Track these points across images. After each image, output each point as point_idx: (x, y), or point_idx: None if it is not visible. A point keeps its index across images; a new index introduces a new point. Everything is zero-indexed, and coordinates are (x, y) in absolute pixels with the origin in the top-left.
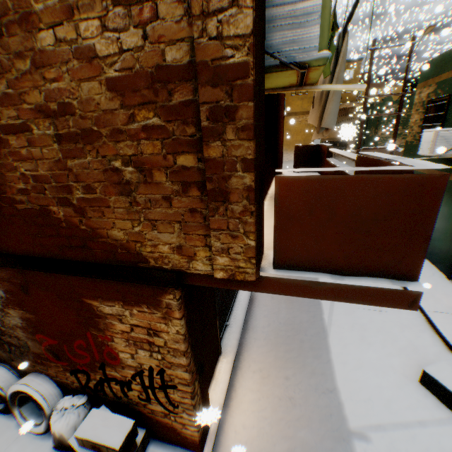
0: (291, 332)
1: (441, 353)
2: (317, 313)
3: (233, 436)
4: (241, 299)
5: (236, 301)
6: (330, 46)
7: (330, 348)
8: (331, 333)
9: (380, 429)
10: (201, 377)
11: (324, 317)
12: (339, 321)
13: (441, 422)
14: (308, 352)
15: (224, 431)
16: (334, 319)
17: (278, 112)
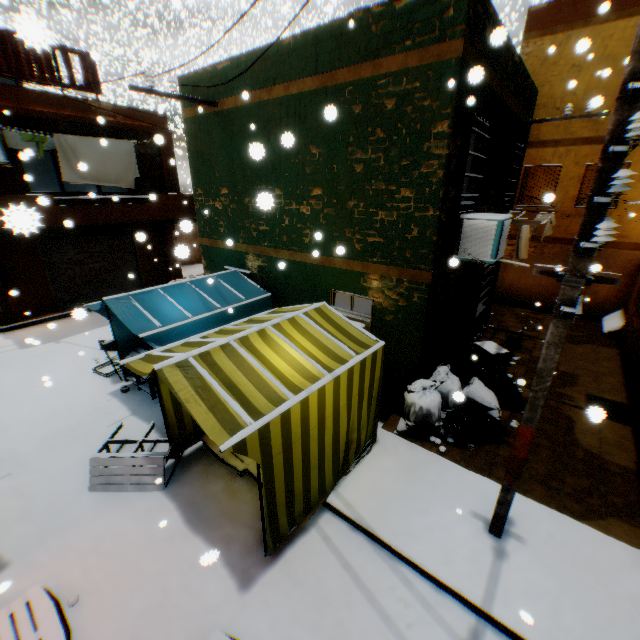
0: None
1: None
2: None
3: (22, 331)
4: None
5: None
6: (41, 144)
7: None
8: None
9: (69, 343)
10: None
11: None
12: None
13: (94, 348)
14: (101, 323)
15: (23, 329)
16: None
17: (163, 167)
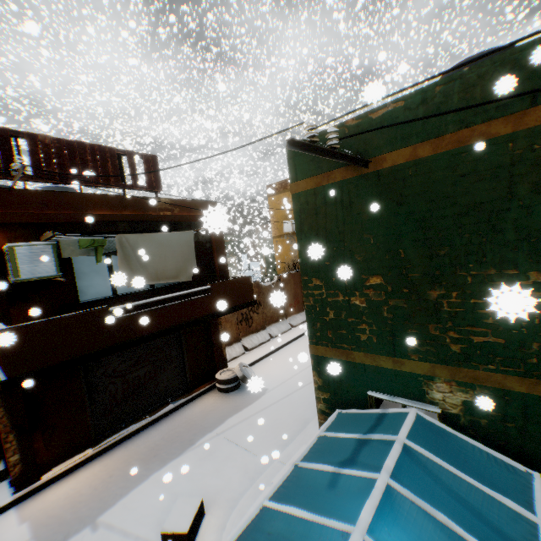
0: (159, 446)
1: (235, 500)
2: (198, 437)
3: (44, 495)
4: (158, 411)
5: (154, 411)
6: (98, 248)
7: (165, 466)
8: (182, 455)
9: (110, 527)
10: (23, 435)
11: (197, 442)
12: (203, 448)
13: None
14: (148, 463)
15: (45, 490)
16: (201, 445)
17: (213, 252)
